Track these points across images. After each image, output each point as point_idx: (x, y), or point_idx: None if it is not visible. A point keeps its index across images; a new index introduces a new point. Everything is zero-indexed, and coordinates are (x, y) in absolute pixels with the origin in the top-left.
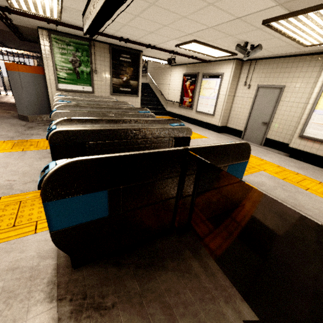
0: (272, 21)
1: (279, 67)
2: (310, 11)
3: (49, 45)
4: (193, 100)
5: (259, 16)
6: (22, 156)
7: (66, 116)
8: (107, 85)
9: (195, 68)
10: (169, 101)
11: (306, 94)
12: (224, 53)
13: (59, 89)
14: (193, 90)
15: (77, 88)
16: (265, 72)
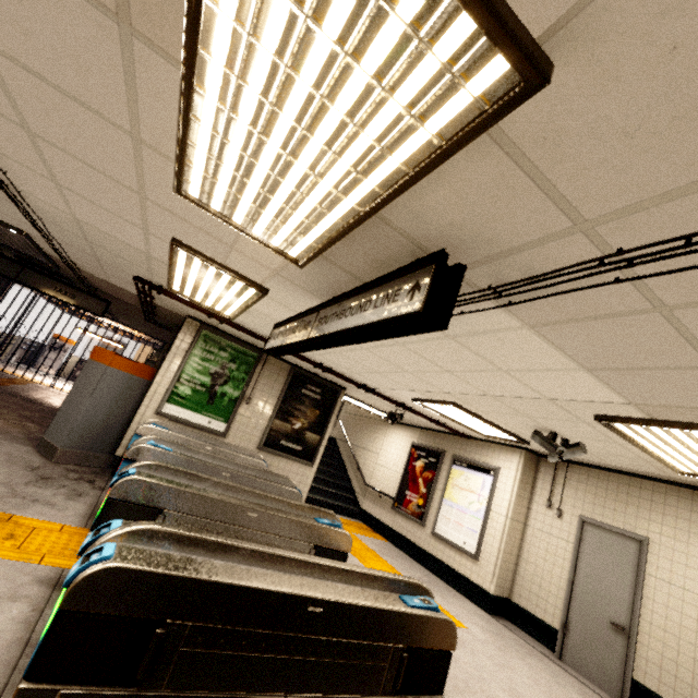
0: (615, 422)
1: (623, 493)
2: (696, 430)
3: (190, 342)
4: (428, 503)
5: (588, 407)
6: None
7: (147, 494)
8: (259, 428)
9: (437, 440)
10: (372, 488)
11: None
12: (504, 435)
13: (162, 412)
14: (429, 481)
15: (199, 420)
16: (593, 494)
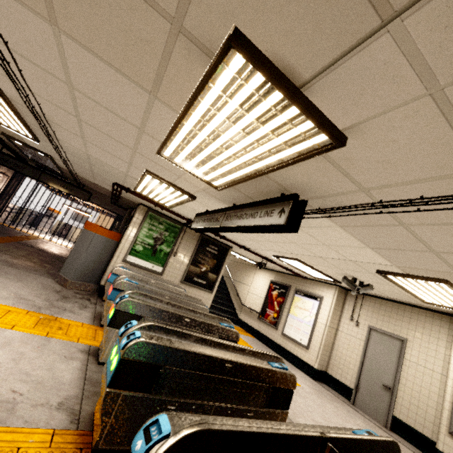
0: (387, 274)
1: (394, 313)
2: (428, 281)
3: (142, 219)
4: (280, 316)
5: (373, 266)
6: (44, 345)
7: (135, 308)
8: (181, 270)
9: (286, 279)
10: (245, 306)
11: (439, 361)
12: (326, 278)
13: (126, 260)
14: (281, 303)
15: (147, 265)
16: (377, 313)
